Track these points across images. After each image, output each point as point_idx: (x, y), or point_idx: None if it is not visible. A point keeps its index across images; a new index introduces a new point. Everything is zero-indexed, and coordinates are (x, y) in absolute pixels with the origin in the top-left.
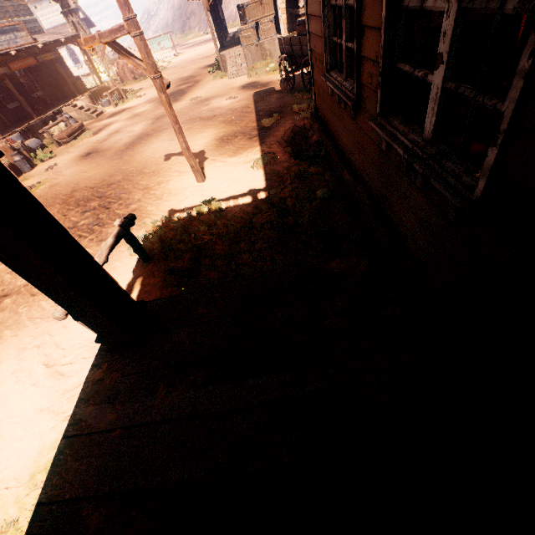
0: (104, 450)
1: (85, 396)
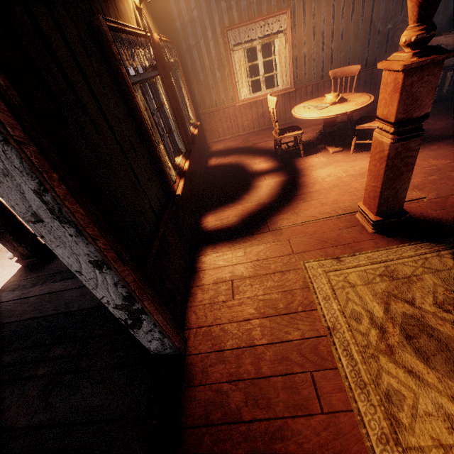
0: (2, 309)
1: (3, 288)
